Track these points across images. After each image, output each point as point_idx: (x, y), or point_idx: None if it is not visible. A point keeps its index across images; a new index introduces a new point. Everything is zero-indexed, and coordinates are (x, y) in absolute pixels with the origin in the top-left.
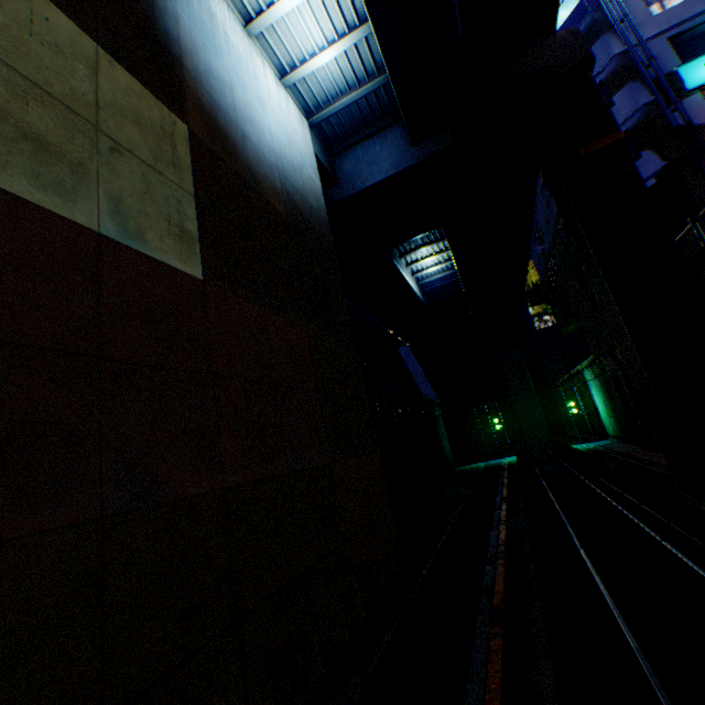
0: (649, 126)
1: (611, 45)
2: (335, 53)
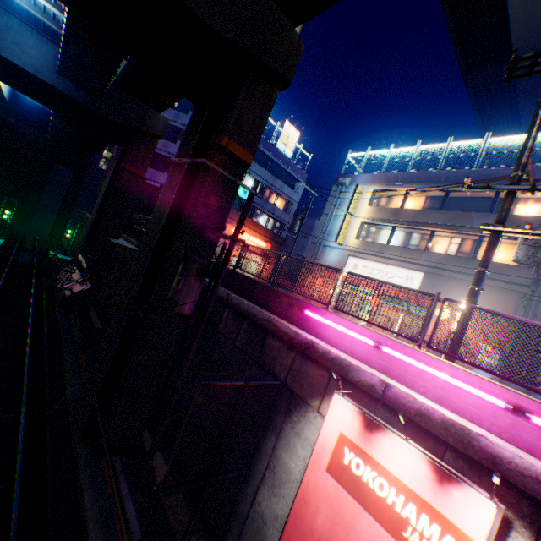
0: None
1: None
2: None
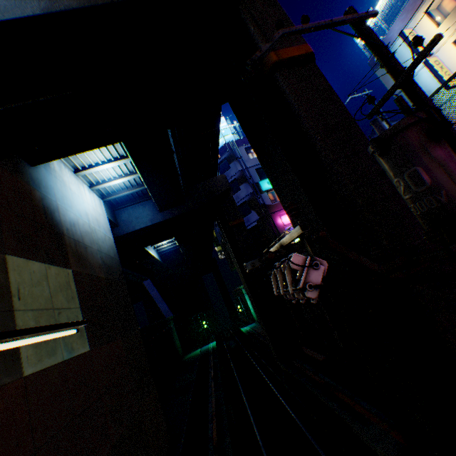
0: (253, 201)
1: (238, 166)
2: (123, 180)
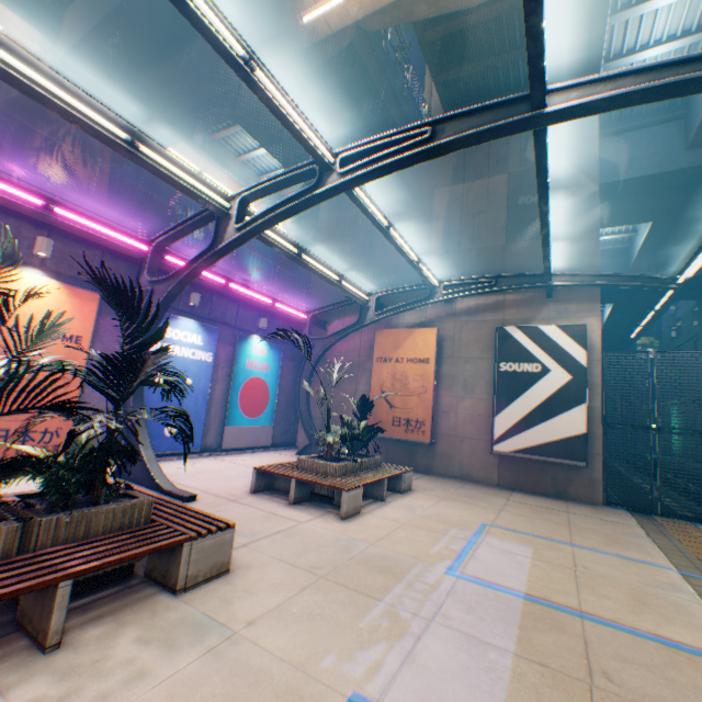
0: None
1: None
2: (611, 237)
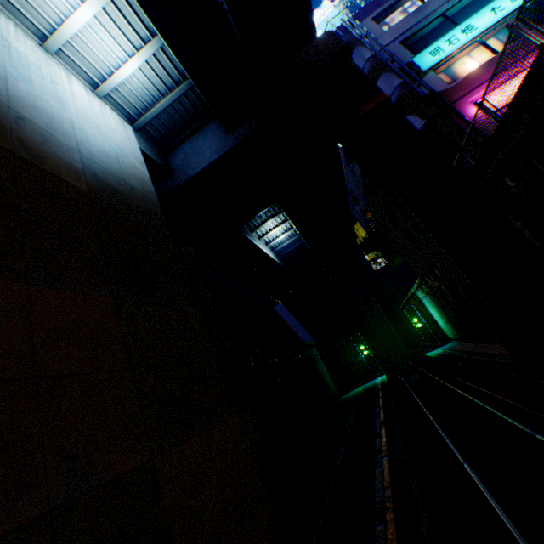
0: (405, 99)
1: (363, 53)
2: (137, 63)
